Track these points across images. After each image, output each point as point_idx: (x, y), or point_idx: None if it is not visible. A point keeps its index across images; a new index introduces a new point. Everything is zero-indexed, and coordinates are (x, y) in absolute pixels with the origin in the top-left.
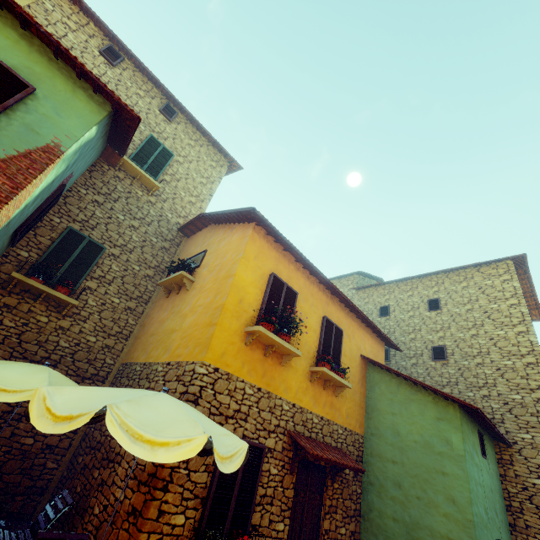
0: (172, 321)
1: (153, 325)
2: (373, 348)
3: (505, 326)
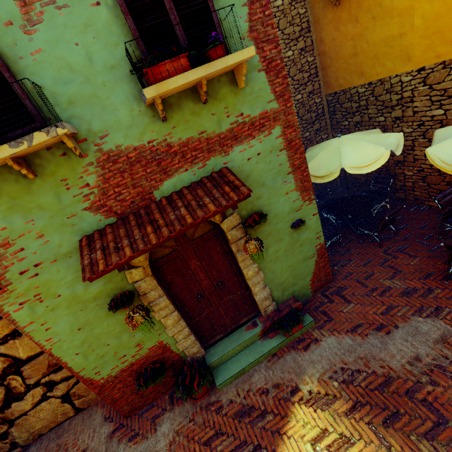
0: (381, 27)
1: (342, 47)
2: None
3: None
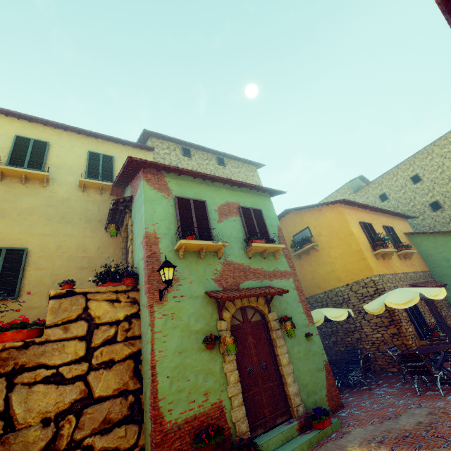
0: (323, 268)
1: (306, 275)
2: (403, 225)
3: None
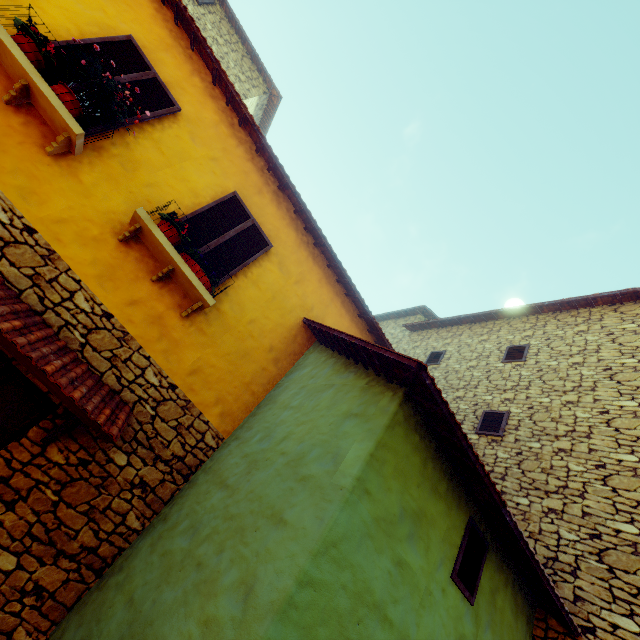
0: None
1: None
2: None
3: None
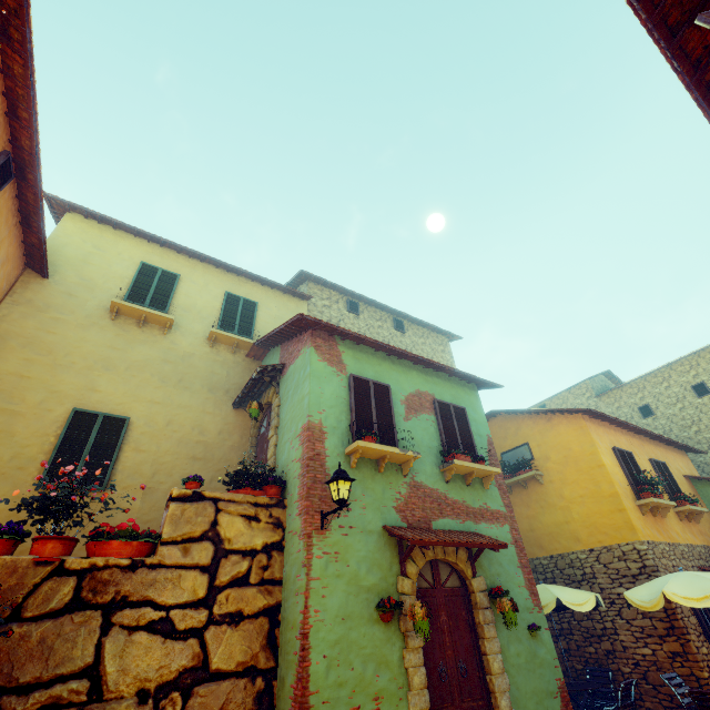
0: (550, 514)
1: (519, 522)
2: (683, 462)
3: None
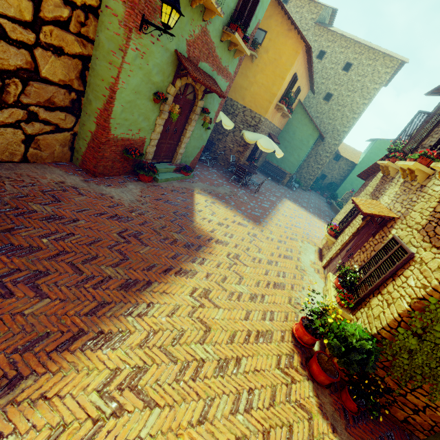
0: (242, 80)
1: None
2: (305, 93)
3: (363, 97)
